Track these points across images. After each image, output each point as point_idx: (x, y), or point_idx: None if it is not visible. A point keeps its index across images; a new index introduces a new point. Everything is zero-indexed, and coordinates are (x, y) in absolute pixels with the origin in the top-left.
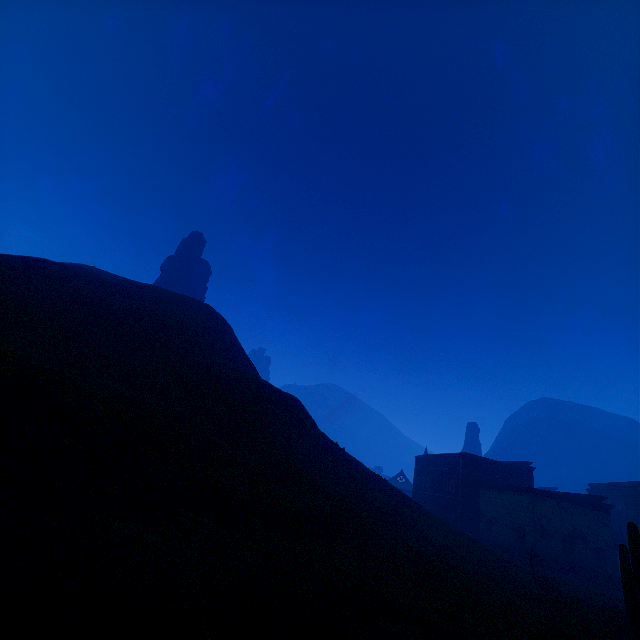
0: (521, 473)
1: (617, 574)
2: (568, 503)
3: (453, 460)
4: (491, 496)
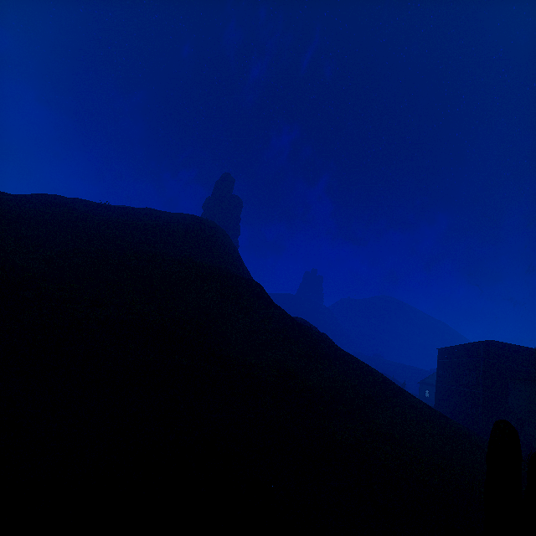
0: None
1: None
2: None
3: (473, 349)
4: (523, 390)
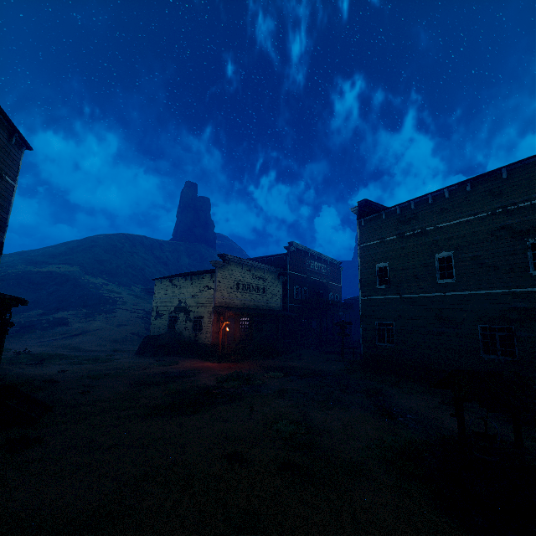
0: (275, 259)
1: (210, 342)
2: (177, 277)
3: None
4: None
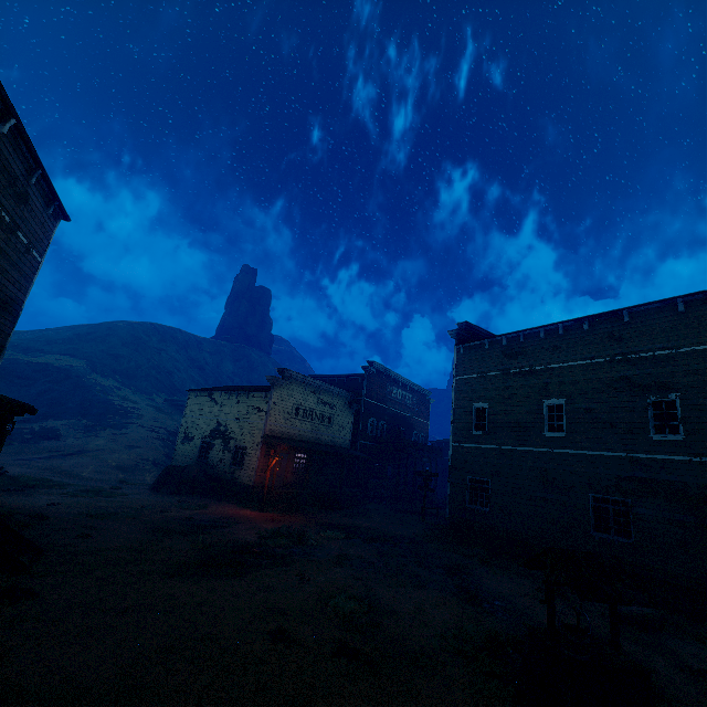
0: (348, 380)
1: (252, 482)
2: (219, 392)
3: None
4: None
